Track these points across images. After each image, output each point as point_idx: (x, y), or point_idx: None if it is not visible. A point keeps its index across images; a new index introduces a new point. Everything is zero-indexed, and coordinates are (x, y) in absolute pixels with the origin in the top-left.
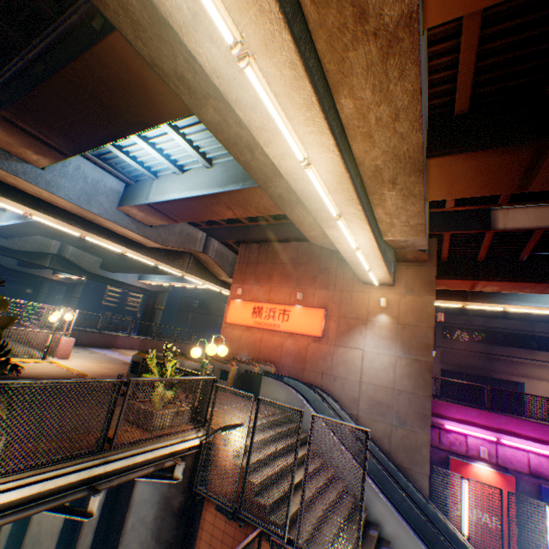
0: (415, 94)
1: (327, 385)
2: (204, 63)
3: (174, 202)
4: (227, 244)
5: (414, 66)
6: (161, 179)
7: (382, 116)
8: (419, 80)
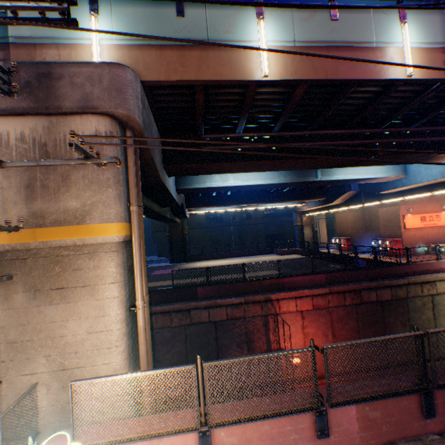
0: None
1: None
2: None
3: None
4: None
5: None
6: None
7: None
8: None
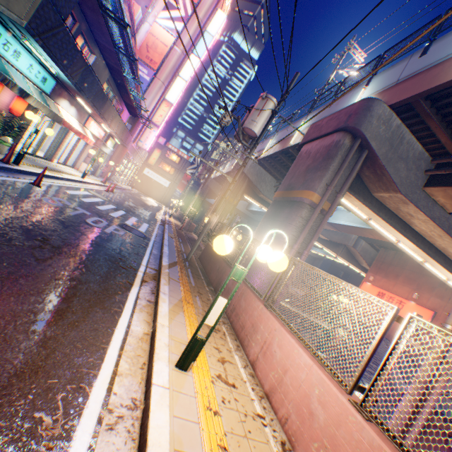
0: (443, 233)
1: (417, 360)
2: (357, 216)
3: (340, 225)
4: (371, 244)
5: (437, 227)
6: (337, 211)
7: (433, 234)
8: (442, 230)
